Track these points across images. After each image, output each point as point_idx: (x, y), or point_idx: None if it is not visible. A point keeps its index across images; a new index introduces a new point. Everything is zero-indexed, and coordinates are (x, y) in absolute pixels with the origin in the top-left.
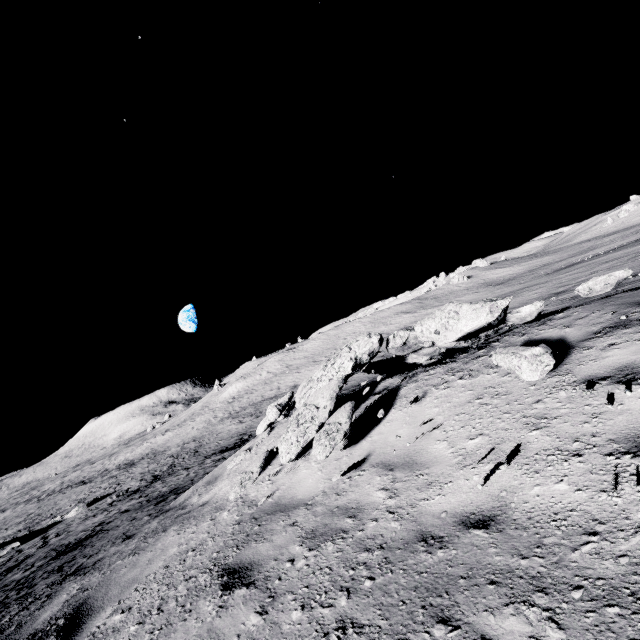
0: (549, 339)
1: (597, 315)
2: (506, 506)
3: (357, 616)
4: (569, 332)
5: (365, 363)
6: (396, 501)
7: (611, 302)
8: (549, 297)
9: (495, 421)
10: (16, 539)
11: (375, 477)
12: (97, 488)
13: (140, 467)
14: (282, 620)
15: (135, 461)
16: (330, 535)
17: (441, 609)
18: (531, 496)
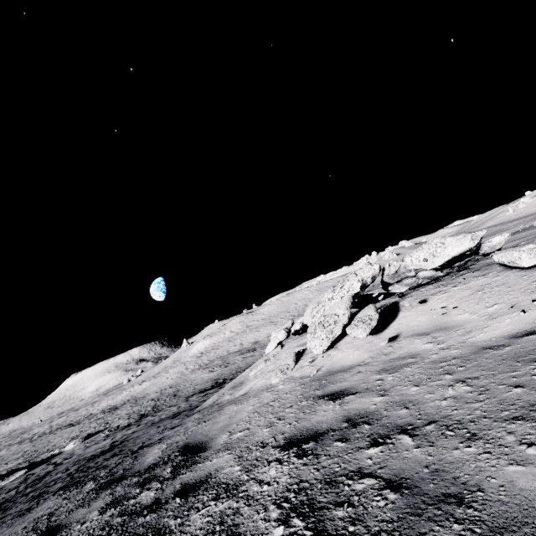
0: None
1: None
2: None
3: (468, 376)
4: None
5: (368, 285)
6: (445, 344)
7: None
8: None
9: (504, 296)
10: (21, 468)
11: (415, 340)
12: (87, 427)
13: (124, 410)
14: (405, 392)
15: (118, 406)
16: (401, 366)
17: (532, 359)
18: None
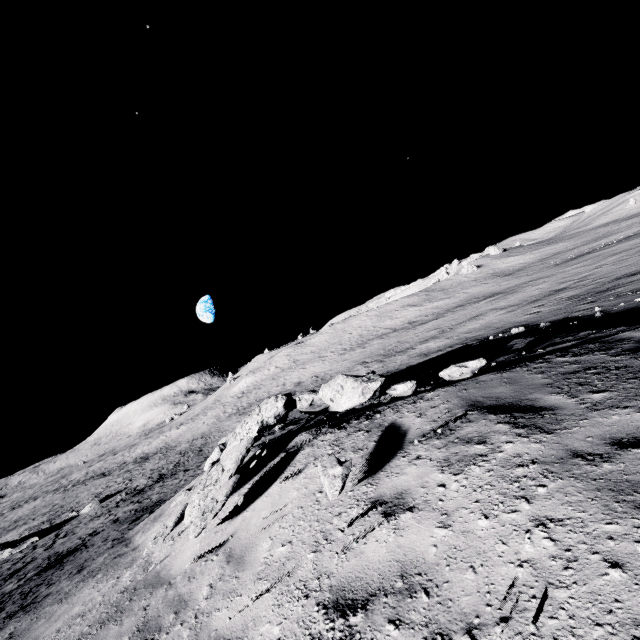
0: (401, 428)
1: (442, 408)
2: (242, 639)
3: None
4: (415, 425)
5: (273, 424)
6: (206, 604)
7: (464, 391)
8: (548, 295)
9: (306, 528)
10: (37, 532)
11: (216, 567)
12: (113, 482)
13: (152, 463)
14: None
15: (149, 455)
16: (150, 632)
17: None
18: (258, 634)
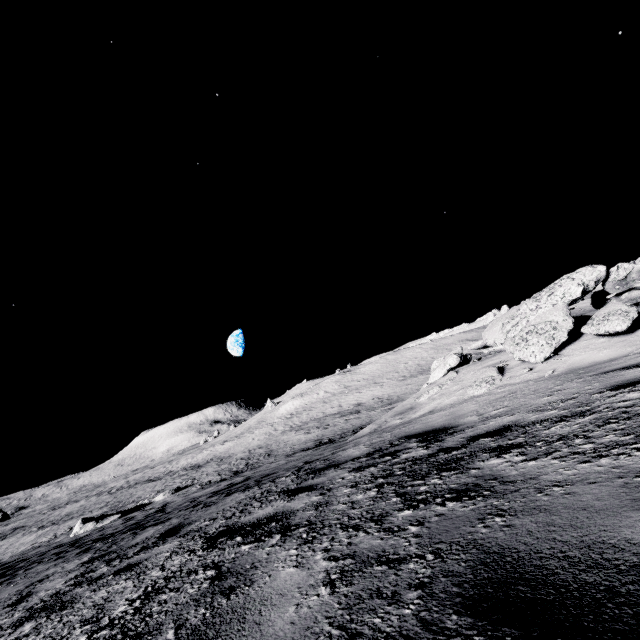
0: None
1: None
2: None
3: None
4: None
5: (588, 292)
6: None
7: None
8: None
9: None
10: (112, 514)
11: None
12: (171, 482)
13: (210, 467)
14: None
15: (201, 464)
16: None
17: None
18: None
